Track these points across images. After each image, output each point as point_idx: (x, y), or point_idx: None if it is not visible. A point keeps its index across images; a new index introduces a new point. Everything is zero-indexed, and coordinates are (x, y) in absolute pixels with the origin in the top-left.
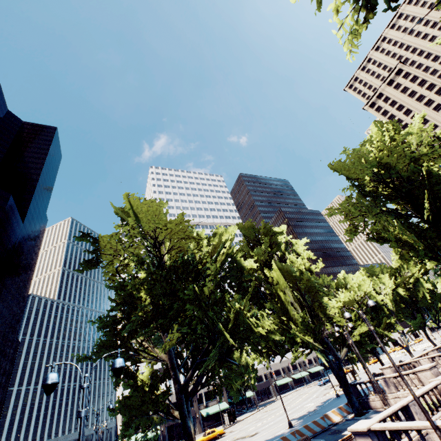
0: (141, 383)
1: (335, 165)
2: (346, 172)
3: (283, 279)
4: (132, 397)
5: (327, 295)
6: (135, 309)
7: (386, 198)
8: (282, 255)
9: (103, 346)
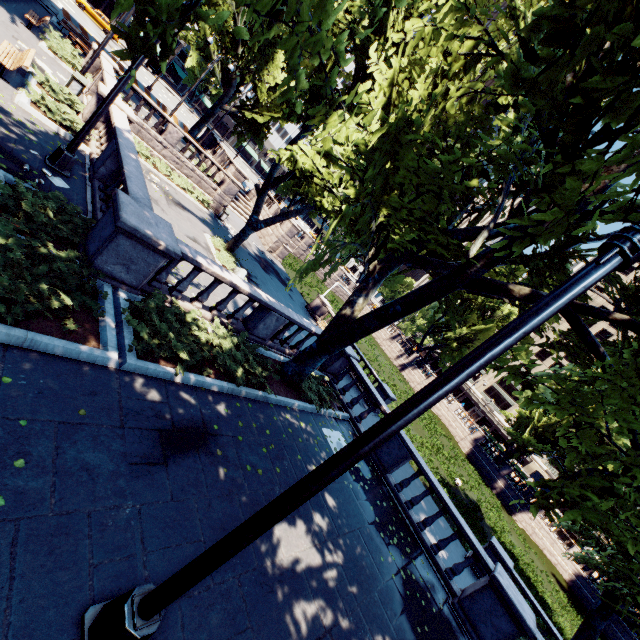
0: None
1: None
2: None
3: None
4: None
5: None
6: None
7: None
8: None
9: None
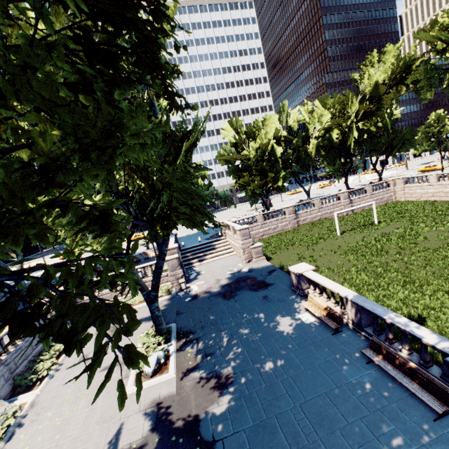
0: None
1: None
2: None
3: None
4: None
5: None
6: None
7: None
8: None
9: None
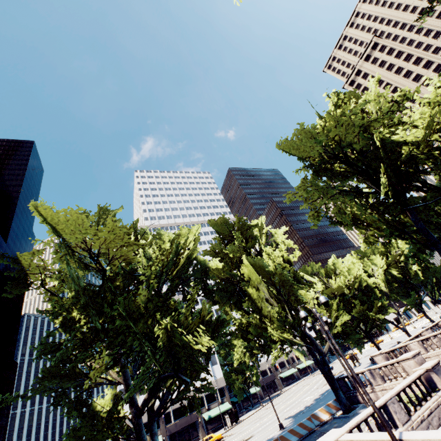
0: (104, 407)
1: (284, 144)
2: (297, 151)
3: (256, 275)
4: (82, 429)
5: (301, 287)
6: None
7: (343, 175)
8: (260, 248)
9: (49, 374)
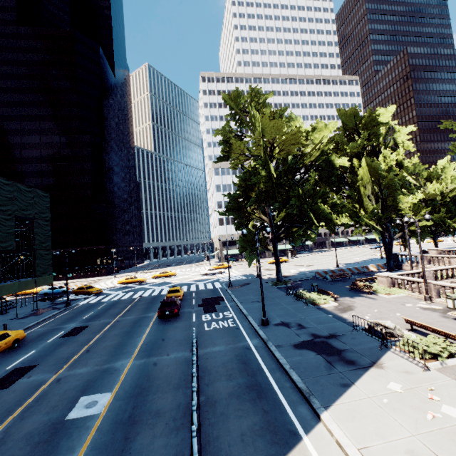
0: None
1: None
2: None
3: (368, 174)
4: (247, 236)
5: (404, 195)
6: (250, 190)
7: None
8: (377, 145)
9: (229, 208)
